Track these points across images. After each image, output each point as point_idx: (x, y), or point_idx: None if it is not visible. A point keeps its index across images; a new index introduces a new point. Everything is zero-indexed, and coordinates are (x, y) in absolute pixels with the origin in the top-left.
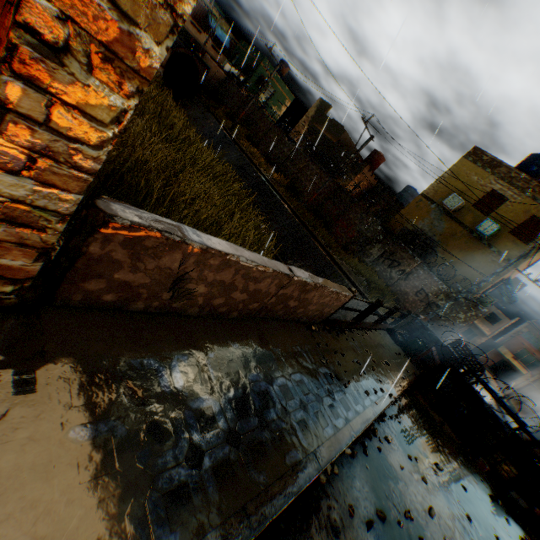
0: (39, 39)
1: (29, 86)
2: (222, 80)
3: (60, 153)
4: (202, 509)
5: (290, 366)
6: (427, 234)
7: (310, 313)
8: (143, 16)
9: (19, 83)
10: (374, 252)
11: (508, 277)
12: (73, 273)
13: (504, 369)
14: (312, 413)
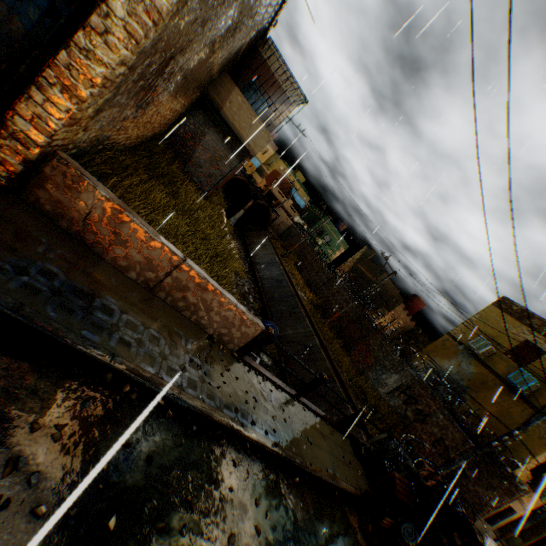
0: (48, 81)
1: (41, 93)
2: (289, 225)
3: (45, 118)
4: (0, 280)
5: (156, 327)
6: (453, 376)
7: (215, 325)
8: (82, 81)
9: (39, 92)
10: (389, 383)
11: None
12: (36, 181)
13: None
14: (144, 350)
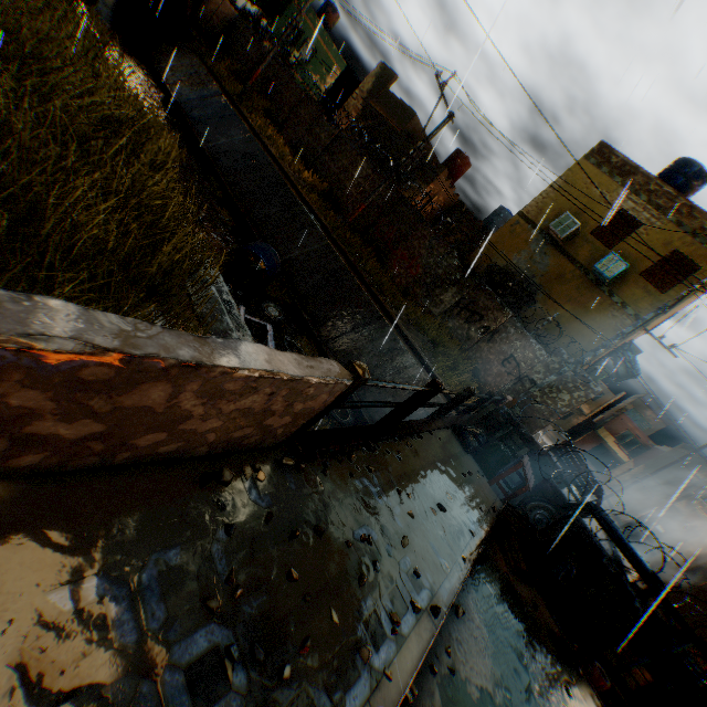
0: None
1: None
2: (230, 21)
3: None
4: None
5: None
6: (524, 274)
7: (211, 436)
8: None
9: None
10: (446, 299)
11: (630, 340)
12: None
13: (602, 455)
14: None
